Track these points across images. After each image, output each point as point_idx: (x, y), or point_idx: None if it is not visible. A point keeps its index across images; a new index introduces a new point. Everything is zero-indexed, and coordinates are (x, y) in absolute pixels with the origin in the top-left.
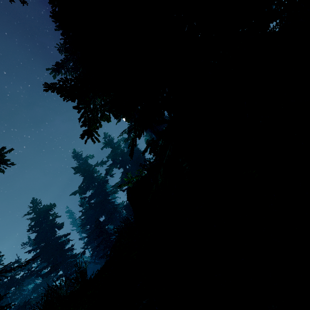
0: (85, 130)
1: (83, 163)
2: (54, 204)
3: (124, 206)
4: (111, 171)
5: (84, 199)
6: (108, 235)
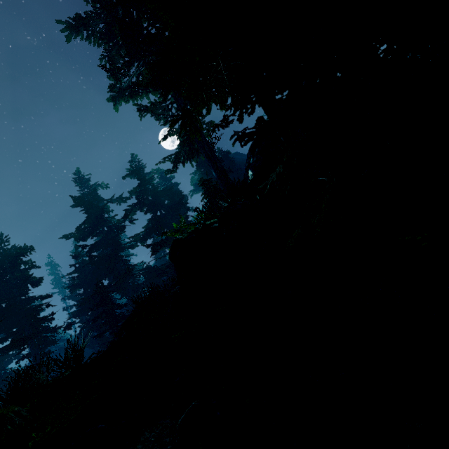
0: (187, 109)
1: (89, 194)
2: (31, 247)
3: (143, 269)
4: (133, 214)
5: (83, 248)
6: (112, 307)
